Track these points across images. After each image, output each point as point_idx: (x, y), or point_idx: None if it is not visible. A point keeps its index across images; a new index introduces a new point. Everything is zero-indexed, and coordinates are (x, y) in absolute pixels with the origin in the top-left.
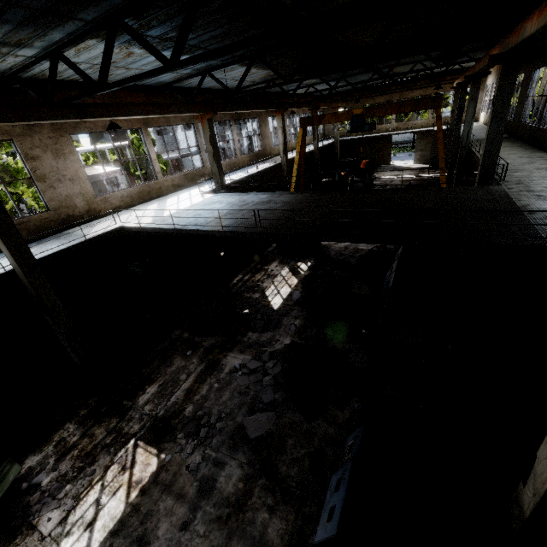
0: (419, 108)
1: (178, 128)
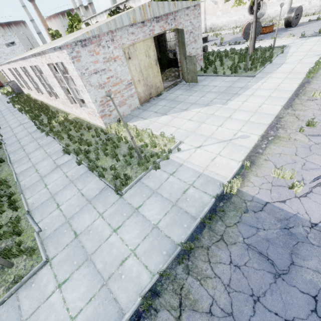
0: None
1: (3, 45)
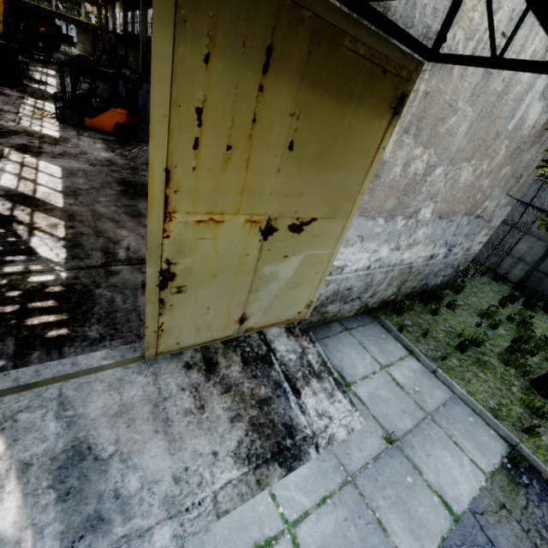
0: (88, 2)
1: None
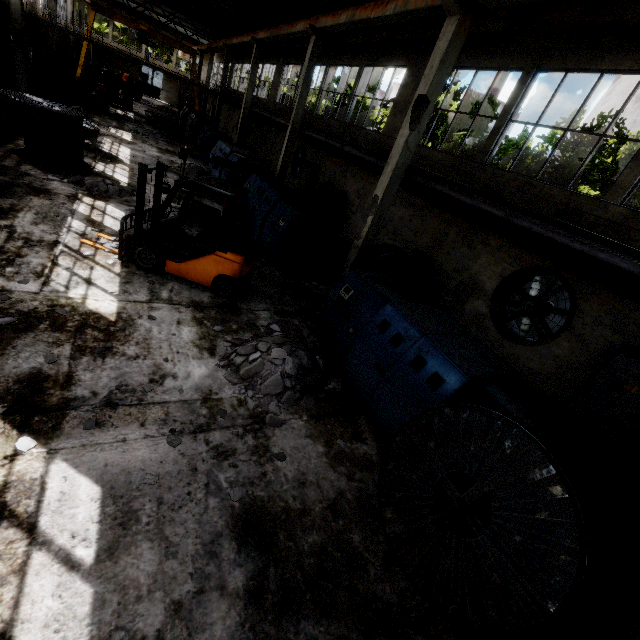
0: (184, 51)
1: None
